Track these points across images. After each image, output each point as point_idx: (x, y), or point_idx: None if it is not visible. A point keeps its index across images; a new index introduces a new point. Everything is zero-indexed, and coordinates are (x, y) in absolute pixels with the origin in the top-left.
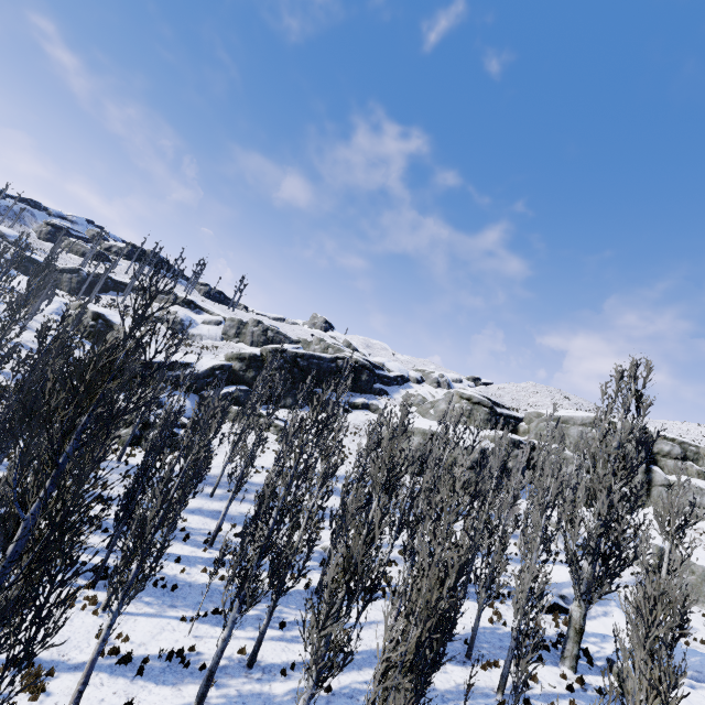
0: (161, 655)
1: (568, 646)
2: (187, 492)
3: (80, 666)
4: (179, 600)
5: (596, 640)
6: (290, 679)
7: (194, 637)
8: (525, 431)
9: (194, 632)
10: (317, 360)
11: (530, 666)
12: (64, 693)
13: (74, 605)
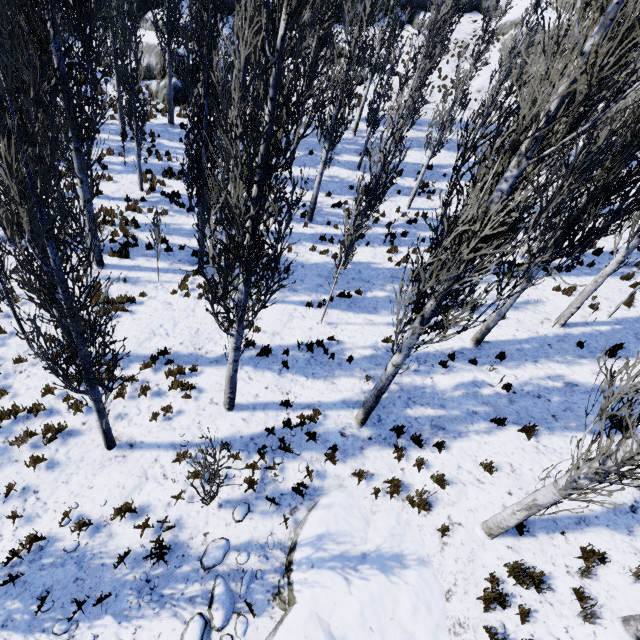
0: (300, 347)
1: None
2: (299, 139)
3: (221, 360)
4: (296, 284)
5: None
6: (452, 371)
7: (327, 324)
8: None
9: (326, 319)
10: None
11: None
12: (215, 389)
13: (189, 295)
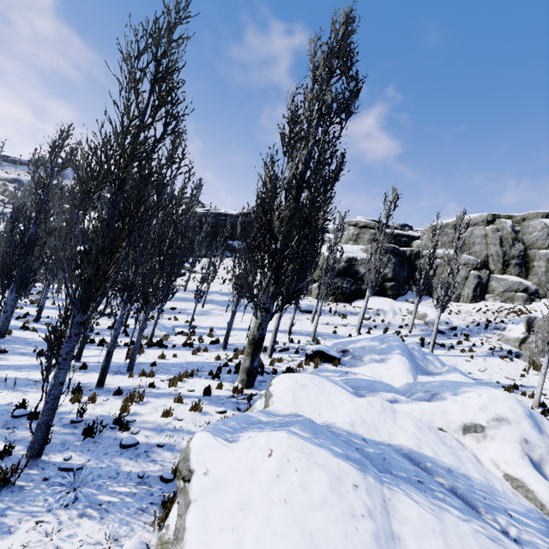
0: None
1: (242, 359)
2: None
3: None
4: None
5: (332, 375)
6: None
7: None
8: (418, 246)
9: None
10: (224, 217)
11: (194, 380)
12: None
13: None
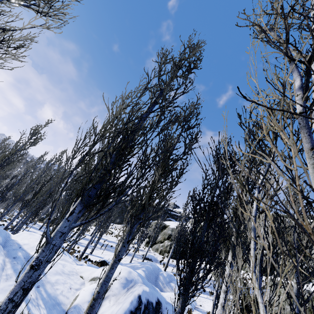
0: None
1: None
2: None
3: None
4: None
5: None
6: None
7: None
8: None
9: None
10: None
11: None
12: None
13: None
